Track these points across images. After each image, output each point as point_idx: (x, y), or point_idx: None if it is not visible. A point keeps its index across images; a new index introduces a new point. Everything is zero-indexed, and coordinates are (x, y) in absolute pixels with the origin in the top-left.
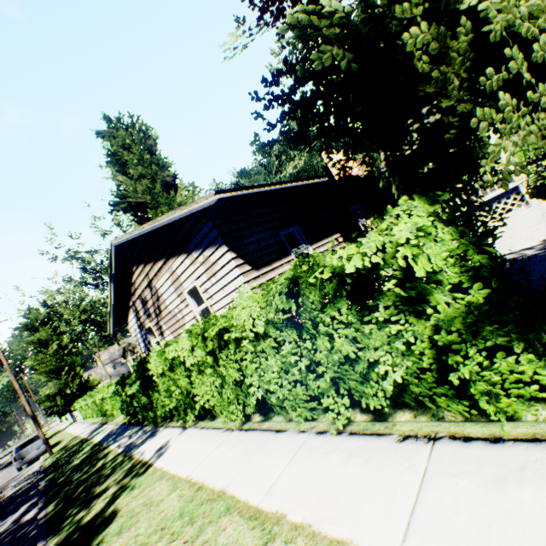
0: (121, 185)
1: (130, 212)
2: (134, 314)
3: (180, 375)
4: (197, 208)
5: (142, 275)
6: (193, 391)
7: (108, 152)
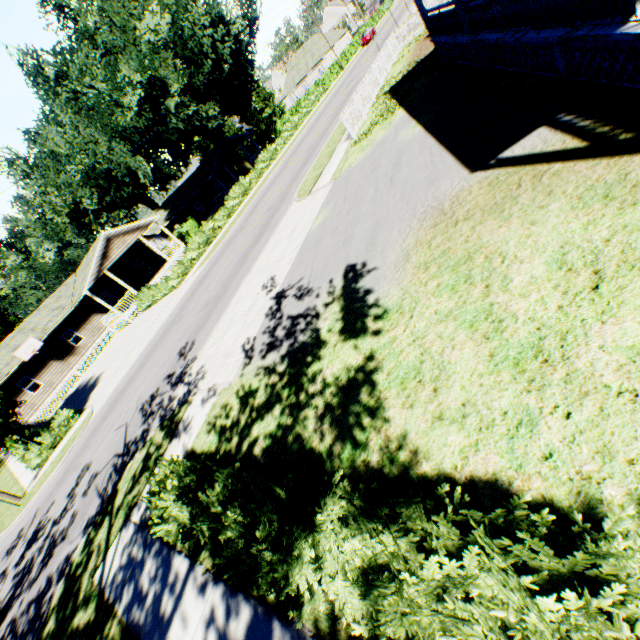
0: None
1: None
2: None
3: None
4: None
5: None
6: None
7: None
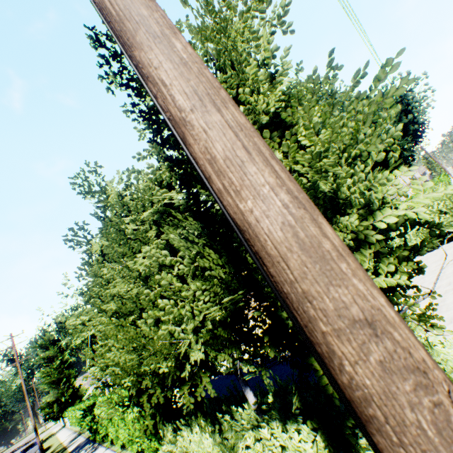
0: None
1: None
2: None
3: (105, 419)
4: None
5: None
6: (109, 428)
7: None
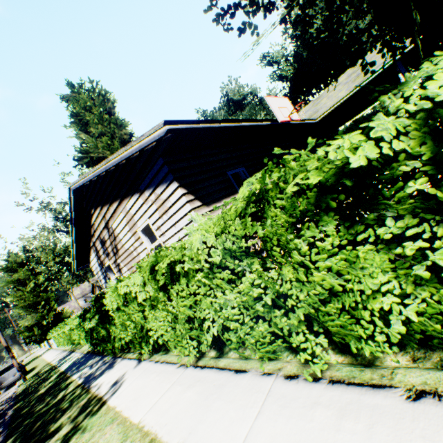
0: (84, 143)
1: (92, 166)
2: (94, 254)
3: (133, 310)
4: (146, 142)
5: (100, 217)
6: (146, 325)
7: (71, 113)
